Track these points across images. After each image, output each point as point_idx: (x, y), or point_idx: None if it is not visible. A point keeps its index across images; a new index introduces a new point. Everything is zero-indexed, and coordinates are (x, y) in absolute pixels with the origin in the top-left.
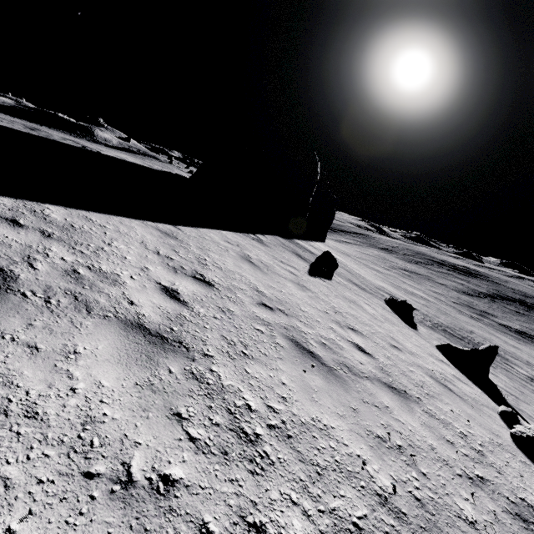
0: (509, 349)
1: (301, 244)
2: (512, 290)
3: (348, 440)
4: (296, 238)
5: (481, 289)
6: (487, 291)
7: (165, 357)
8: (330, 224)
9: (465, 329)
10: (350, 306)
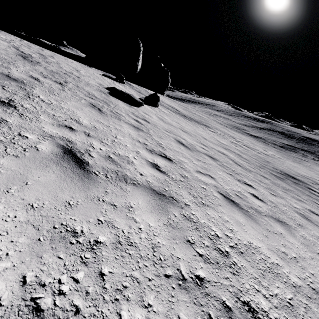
0: (225, 131)
1: (129, 83)
2: (282, 129)
3: (34, 55)
4: (131, 82)
5: (260, 126)
6: (263, 127)
7: (0, 37)
8: (167, 86)
9: (205, 123)
10: (103, 78)
